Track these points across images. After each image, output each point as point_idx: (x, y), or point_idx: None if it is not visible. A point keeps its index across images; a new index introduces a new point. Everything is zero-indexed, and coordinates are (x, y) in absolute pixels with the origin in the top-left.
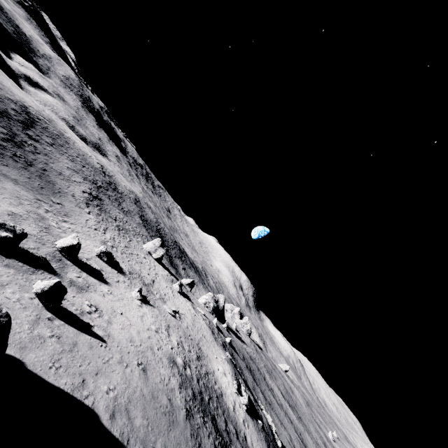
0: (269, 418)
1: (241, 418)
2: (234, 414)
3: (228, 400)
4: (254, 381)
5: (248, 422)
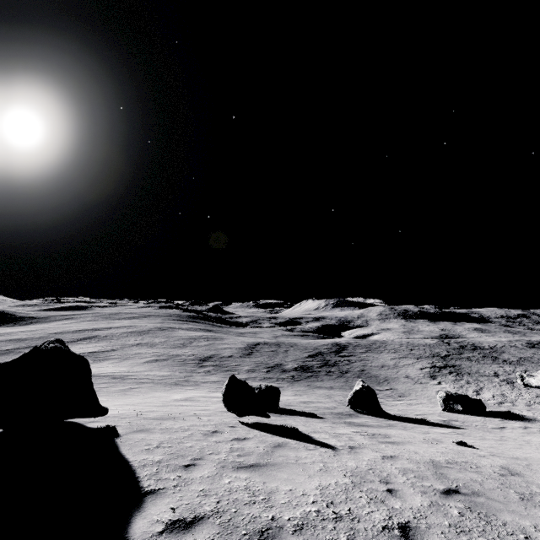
0: None
1: None
2: None
3: None
4: None
5: None
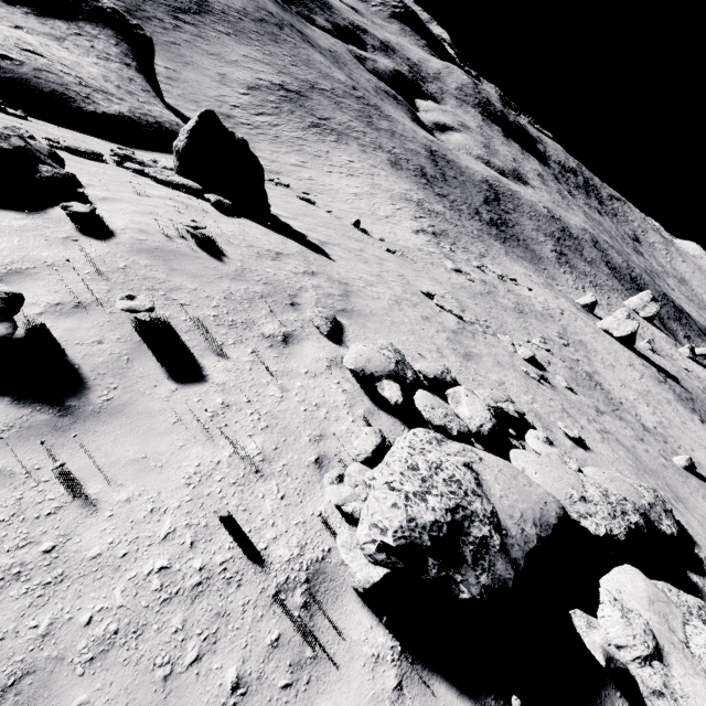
0: None
1: None
2: None
3: None
4: None
5: None
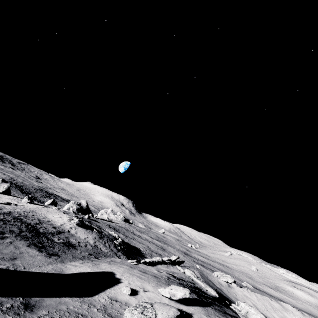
0: (112, 233)
1: (68, 227)
2: (60, 226)
3: (57, 223)
4: (116, 231)
5: (78, 228)
